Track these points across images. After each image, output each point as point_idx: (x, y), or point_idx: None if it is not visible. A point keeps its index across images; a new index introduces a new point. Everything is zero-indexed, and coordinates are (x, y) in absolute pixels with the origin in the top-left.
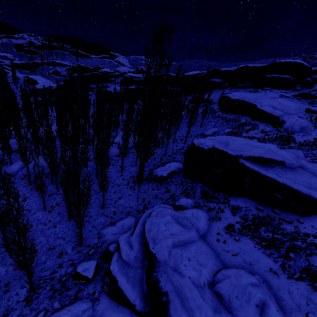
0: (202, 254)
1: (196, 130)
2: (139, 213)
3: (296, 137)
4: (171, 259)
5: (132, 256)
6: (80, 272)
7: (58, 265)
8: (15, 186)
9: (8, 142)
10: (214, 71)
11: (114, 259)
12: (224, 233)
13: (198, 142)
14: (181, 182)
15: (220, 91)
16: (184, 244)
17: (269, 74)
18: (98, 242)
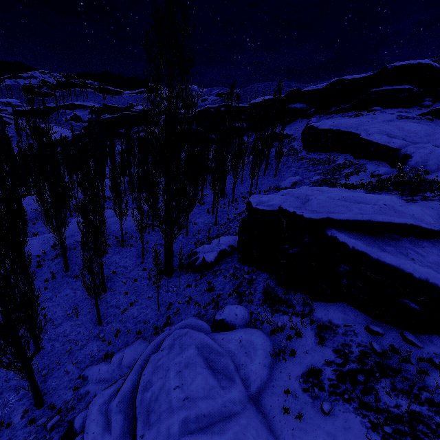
0: None
1: (268, 182)
2: (156, 334)
3: (435, 180)
4: None
5: None
6: None
7: None
8: None
9: None
10: (293, 92)
11: None
12: (300, 389)
13: (258, 201)
14: (234, 270)
15: (303, 122)
16: (209, 426)
17: (377, 86)
18: (71, 398)
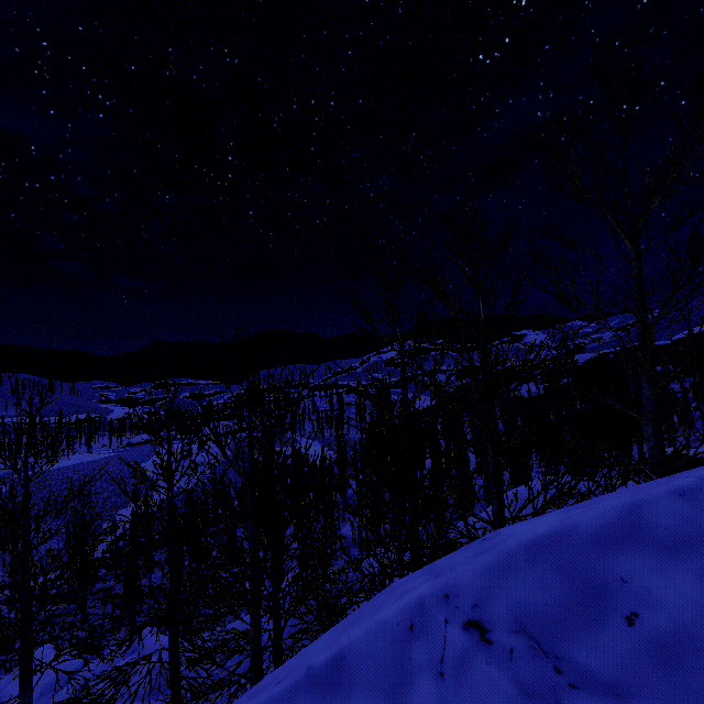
0: None
1: None
2: None
3: None
4: None
5: None
6: None
7: None
8: None
9: None
10: None
11: None
12: None
13: None
14: None
15: None
16: None
17: None
18: None
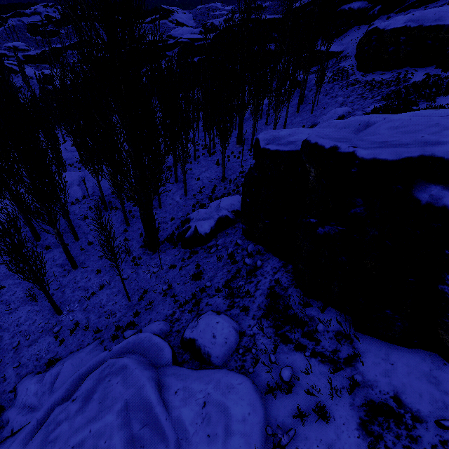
0: None
1: (301, 120)
2: (115, 338)
3: None
4: None
5: None
6: None
7: None
8: None
9: None
10: None
11: None
12: None
13: (271, 137)
14: (234, 248)
15: (361, 29)
16: None
17: None
18: None
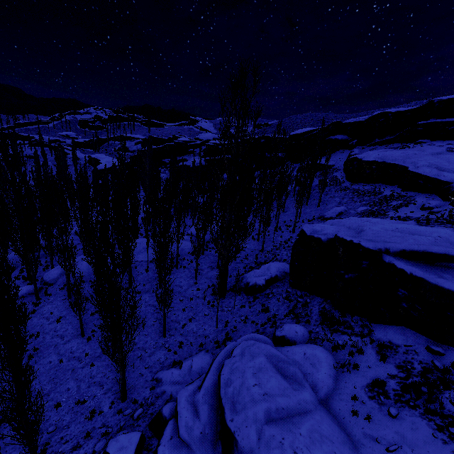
0: (324, 442)
1: (311, 211)
2: (218, 347)
3: None
4: (261, 448)
5: (196, 432)
6: (111, 453)
7: (85, 434)
8: (50, 300)
9: (50, 239)
10: (333, 124)
11: (166, 435)
12: (366, 397)
13: (311, 230)
14: (286, 294)
15: (345, 152)
16: (288, 417)
17: (423, 119)
18: (150, 396)
